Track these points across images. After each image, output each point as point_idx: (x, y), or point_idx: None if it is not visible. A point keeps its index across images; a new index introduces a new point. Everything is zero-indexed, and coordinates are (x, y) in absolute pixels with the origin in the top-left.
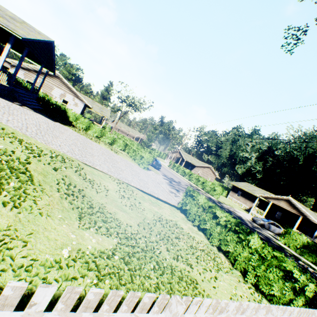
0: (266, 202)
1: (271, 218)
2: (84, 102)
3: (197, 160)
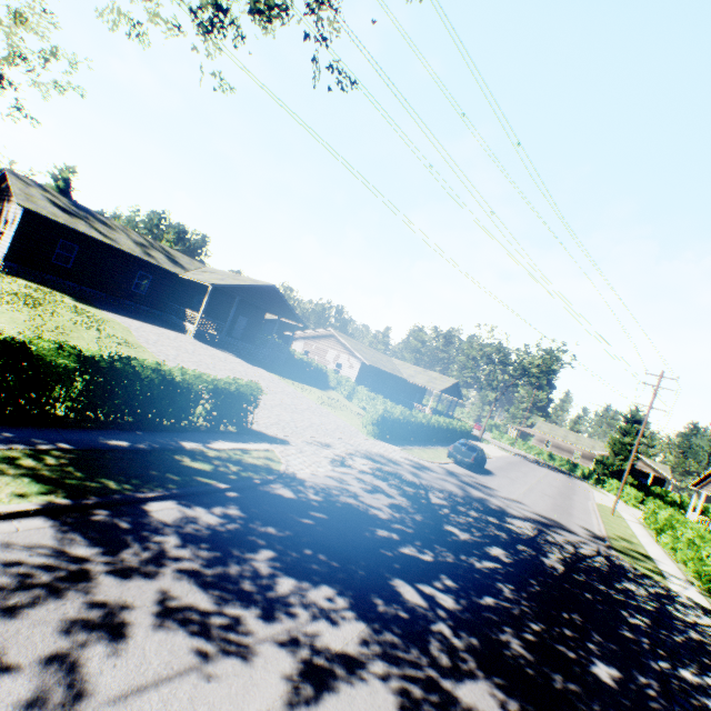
0: None
1: None
2: (361, 360)
3: None
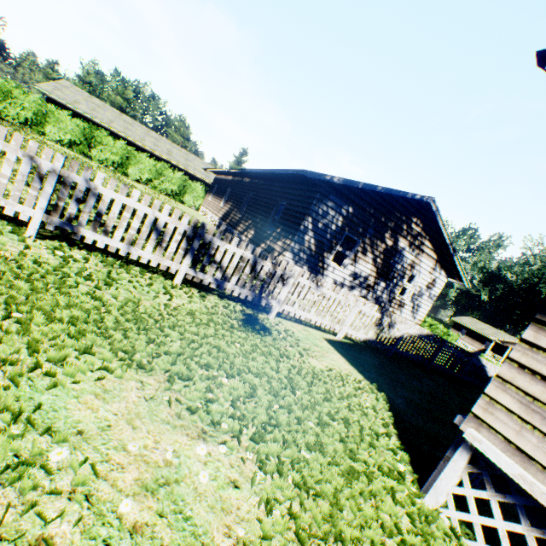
0: (500, 345)
1: None
2: None
3: None
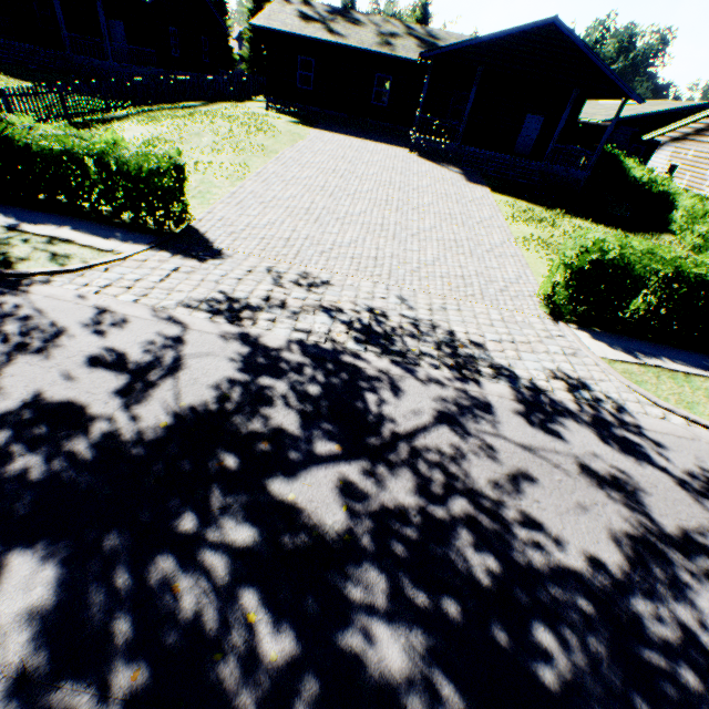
0: None
1: None
2: None
3: None
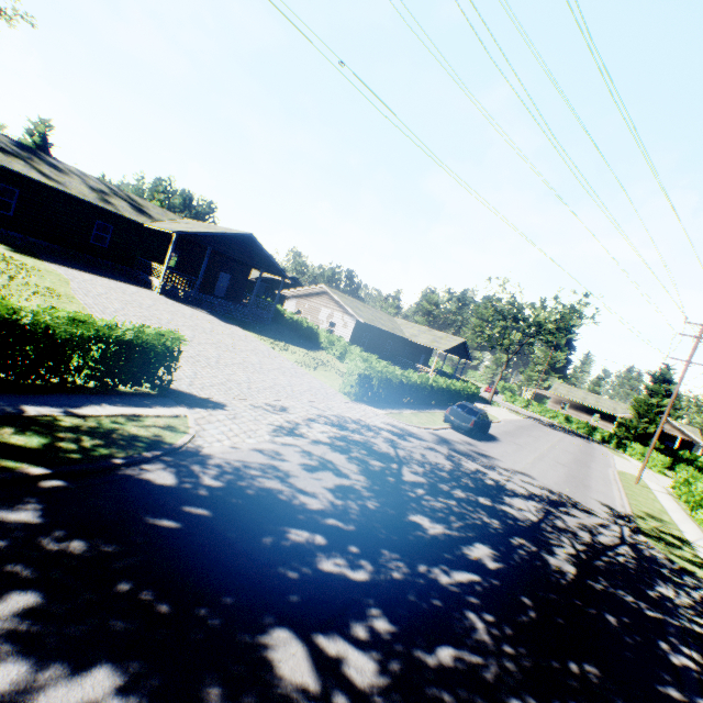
0: None
1: None
2: (355, 318)
3: None
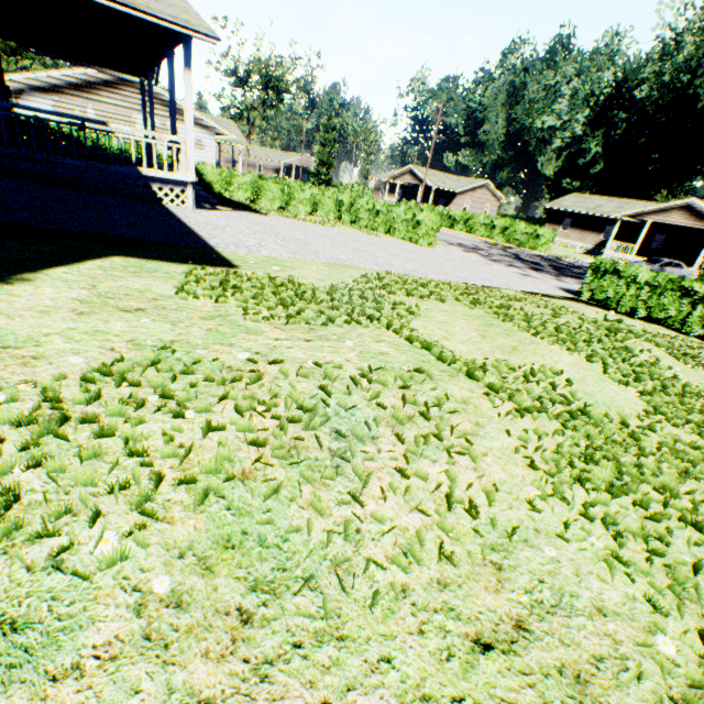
0: (629, 225)
1: (643, 253)
2: (213, 131)
3: (452, 177)
